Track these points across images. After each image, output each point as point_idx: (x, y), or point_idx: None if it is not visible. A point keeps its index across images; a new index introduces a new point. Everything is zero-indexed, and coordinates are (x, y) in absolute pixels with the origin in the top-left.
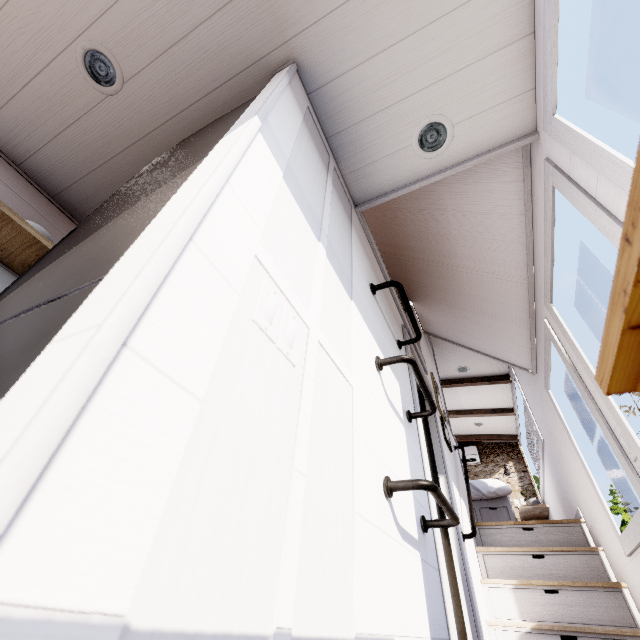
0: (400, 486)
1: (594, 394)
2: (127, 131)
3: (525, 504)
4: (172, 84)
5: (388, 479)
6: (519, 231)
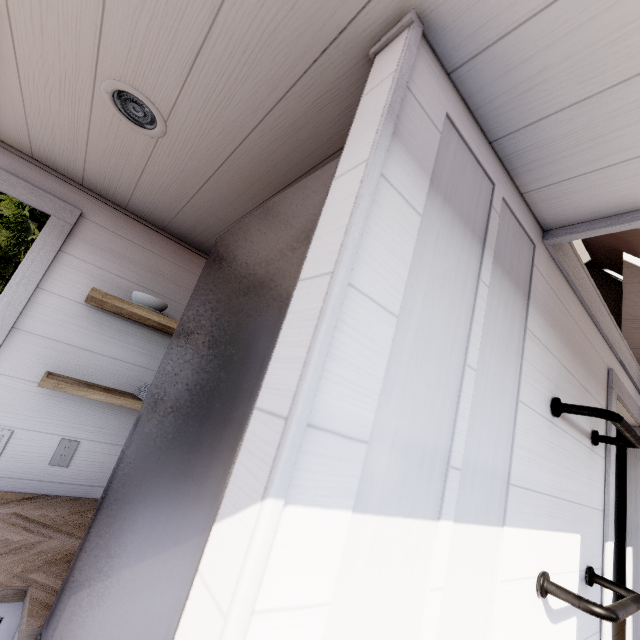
0: None
1: None
2: (194, 171)
3: None
4: (218, 109)
5: None
6: None
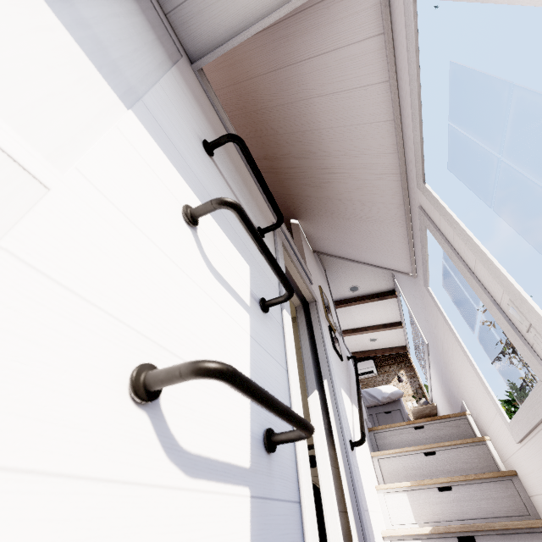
0: (160, 377)
1: (475, 268)
2: None
3: (417, 406)
4: None
5: (147, 368)
6: (386, 106)
